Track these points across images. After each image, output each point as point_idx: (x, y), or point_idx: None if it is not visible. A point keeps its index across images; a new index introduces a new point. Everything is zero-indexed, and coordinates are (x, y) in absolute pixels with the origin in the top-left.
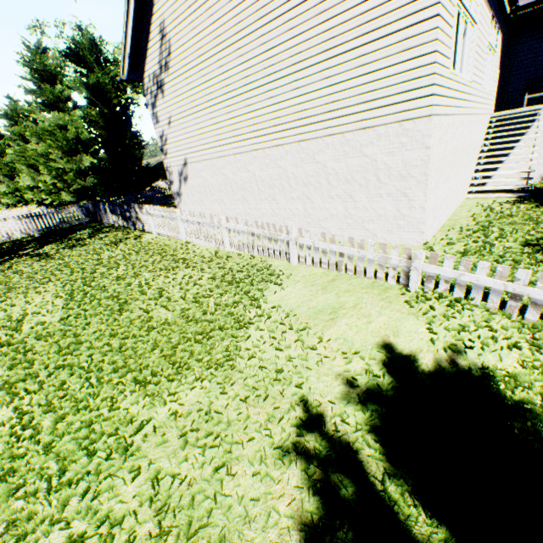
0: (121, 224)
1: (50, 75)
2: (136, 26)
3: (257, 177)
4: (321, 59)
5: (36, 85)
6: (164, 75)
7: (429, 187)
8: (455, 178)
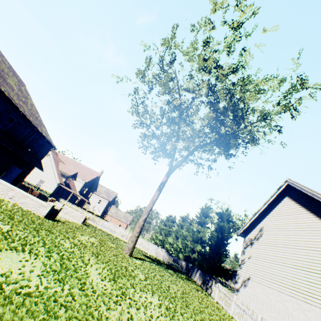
0: (199, 283)
1: (206, 214)
2: (251, 223)
3: (289, 311)
4: None
5: (200, 215)
6: (255, 240)
7: None
8: None
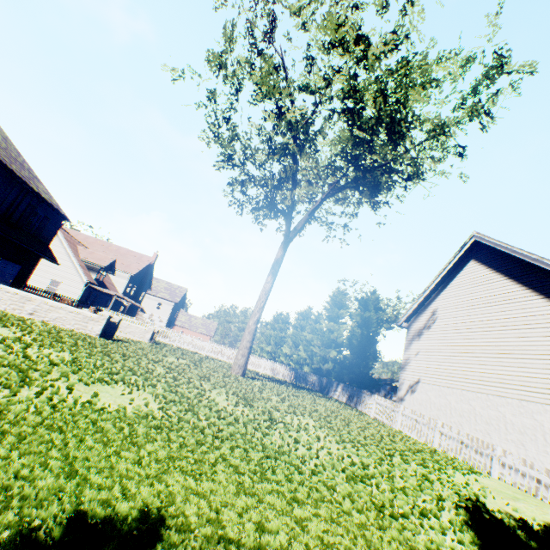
0: (344, 400)
1: (340, 304)
2: (418, 306)
3: (476, 411)
4: (545, 358)
5: (330, 306)
6: (424, 330)
7: None
8: None
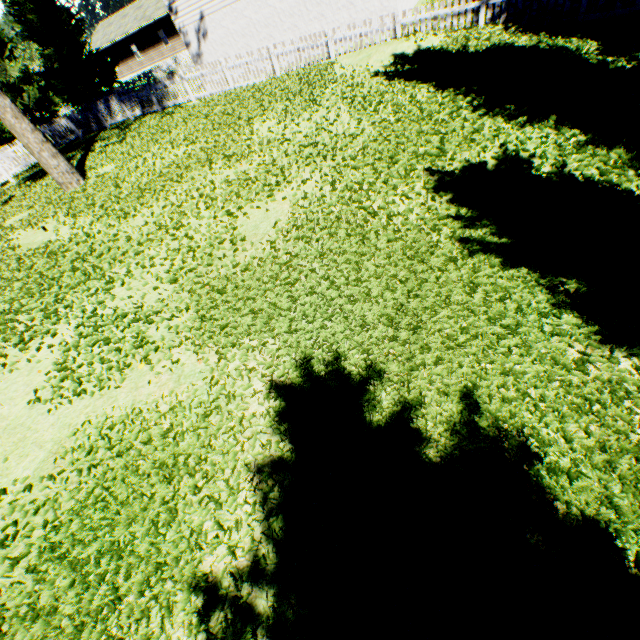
0: (139, 114)
1: None
2: None
3: (278, 11)
4: None
5: None
6: None
7: None
8: None
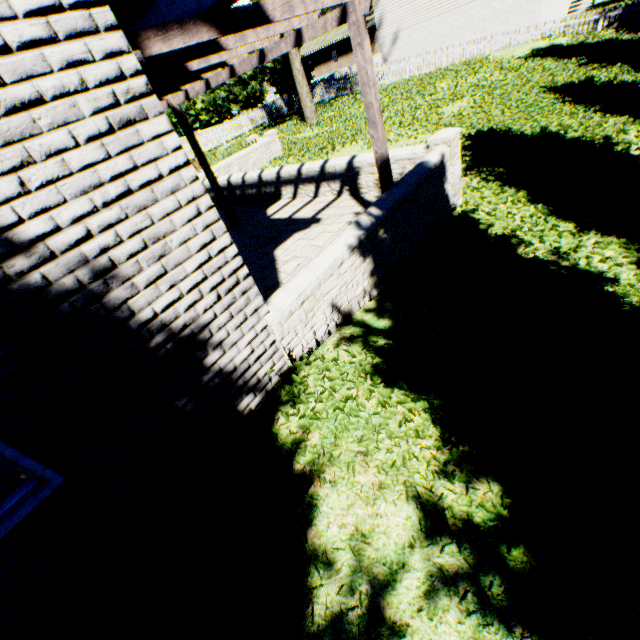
0: (333, 97)
1: None
2: None
3: (453, 27)
4: None
5: None
6: None
7: (542, 6)
8: (553, 5)
